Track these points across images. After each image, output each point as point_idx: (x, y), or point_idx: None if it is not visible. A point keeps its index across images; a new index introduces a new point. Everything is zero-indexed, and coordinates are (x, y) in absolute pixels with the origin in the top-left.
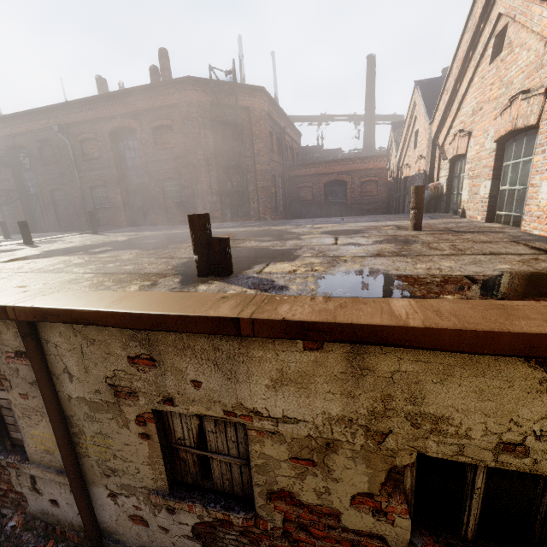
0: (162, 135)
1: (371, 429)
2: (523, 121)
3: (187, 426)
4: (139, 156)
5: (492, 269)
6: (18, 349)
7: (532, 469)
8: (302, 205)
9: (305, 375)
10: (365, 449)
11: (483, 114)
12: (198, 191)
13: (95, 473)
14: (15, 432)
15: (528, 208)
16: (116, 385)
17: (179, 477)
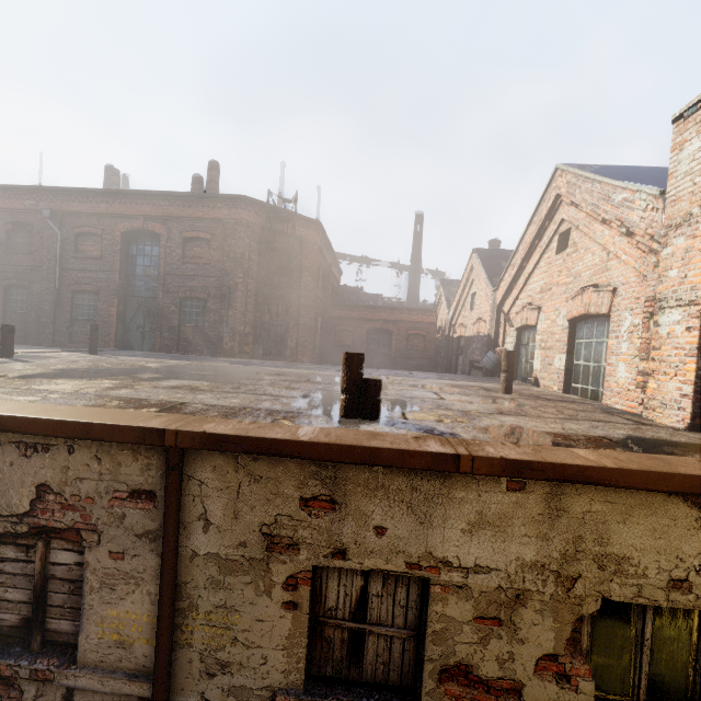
0: (195, 248)
1: (562, 574)
2: (595, 309)
3: (345, 591)
4: (156, 266)
5: (616, 433)
6: (138, 486)
7: (695, 605)
8: (339, 350)
9: (504, 517)
10: (554, 598)
11: (552, 295)
12: (229, 318)
13: (191, 672)
14: (58, 620)
15: (607, 384)
16: (274, 534)
17: (315, 668)
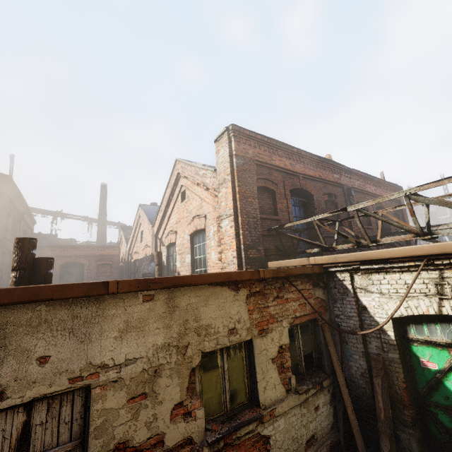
0: None
1: (180, 346)
2: (199, 227)
3: (4, 435)
4: None
5: None
6: None
7: (240, 340)
8: None
9: (143, 320)
10: (177, 363)
11: (181, 224)
12: None
13: None
14: None
15: (209, 263)
16: None
17: None
